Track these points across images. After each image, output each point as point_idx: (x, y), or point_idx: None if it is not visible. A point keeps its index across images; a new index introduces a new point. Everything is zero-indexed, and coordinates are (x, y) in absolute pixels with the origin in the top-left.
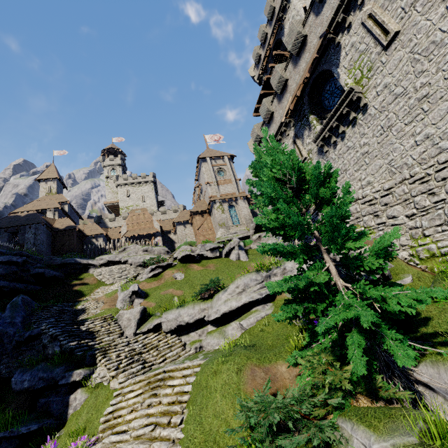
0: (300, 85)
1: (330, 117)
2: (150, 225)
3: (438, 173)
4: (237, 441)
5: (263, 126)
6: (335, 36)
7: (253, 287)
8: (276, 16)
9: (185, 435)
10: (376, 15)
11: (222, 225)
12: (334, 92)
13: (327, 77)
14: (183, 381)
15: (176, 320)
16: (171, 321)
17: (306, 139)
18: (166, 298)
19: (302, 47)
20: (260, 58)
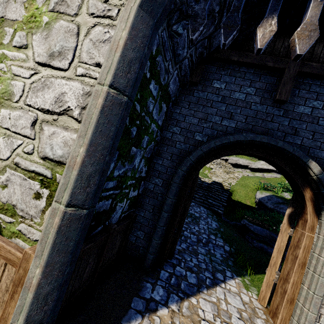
0: None
1: None
2: None
3: None
4: (253, 187)
5: None
6: None
7: None
8: None
9: (238, 182)
10: None
11: None
12: None
13: None
14: (238, 175)
15: (236, 161)
16: (234, 160)
17: None
18: None
19: None
20: None
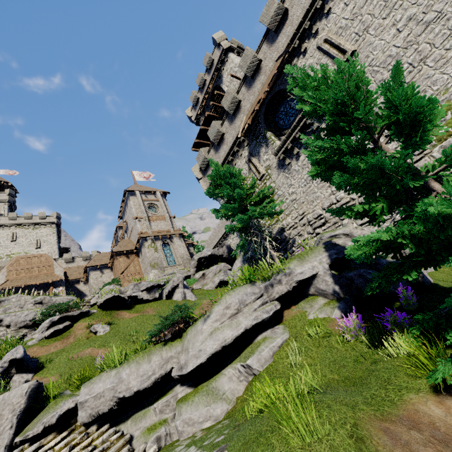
0: (259, 100)
1: (293, 128)
2: (48, 271)
3: (417, 164)
4: None
5: (211, 149)
6: (291, 60)
7: (252, 304)
8: (215, 66)
9: None
10: (332, 40)
11: (155, 266)
12: (289, 112)
13: (281, 99)
14: None
15: (112, 391)
16: (102, 396)
17: (263, 156)
18: (81, 364)
19: (257, 71)
20: (198, 101)
